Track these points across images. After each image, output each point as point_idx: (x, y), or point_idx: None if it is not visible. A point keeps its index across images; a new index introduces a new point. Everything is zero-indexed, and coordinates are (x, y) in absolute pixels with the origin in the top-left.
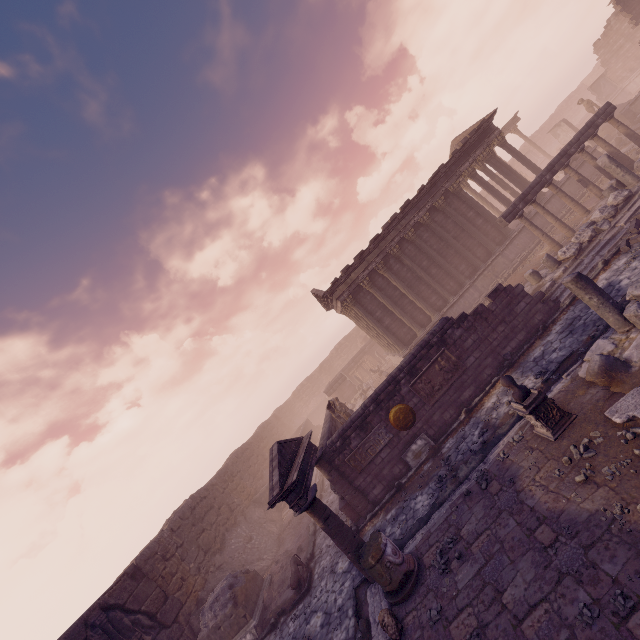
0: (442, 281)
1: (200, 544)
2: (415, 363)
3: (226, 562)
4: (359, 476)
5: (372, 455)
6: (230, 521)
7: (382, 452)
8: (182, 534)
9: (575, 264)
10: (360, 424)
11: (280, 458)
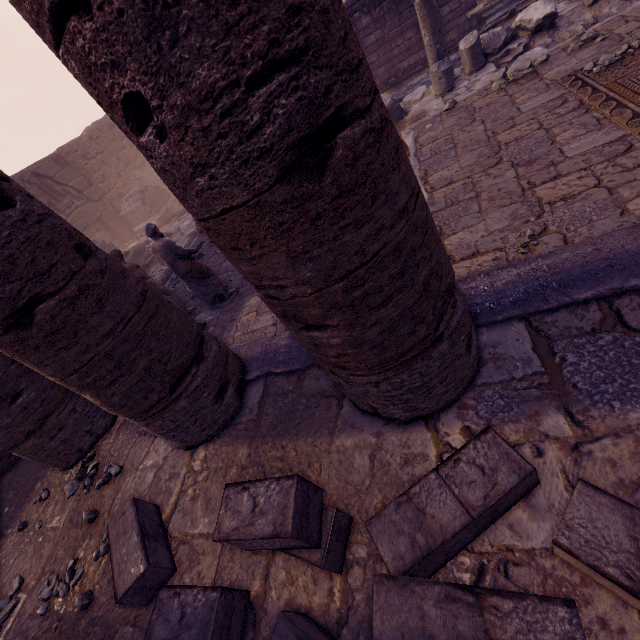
0: None
1: (121, 158)
2: None
3: (145, 178)
4: None
5: None
6: None
7: None
8: (102, 144)
9: None
10: None
11: None
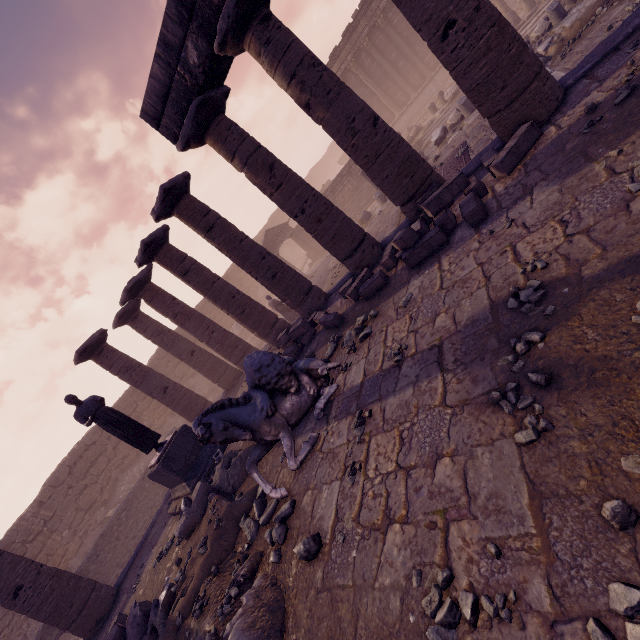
0: (408, 75)
1: None
2: (334, 186)
3: None
4: (311, 243)
5: None
6: None
7: None
8: None
9: (447, 108)
10: None
11: (265, 239)
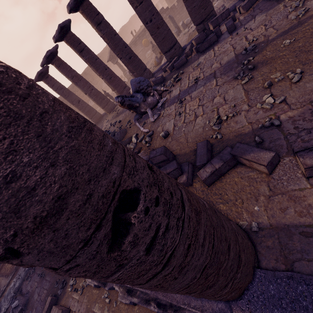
0: None
1: None
2: None
3: None
4: None
5: (137, 53)
6: (109, 65)
7: (140, 52)
8: None
9: None
10: (134, 43)
11: (111, 51)
